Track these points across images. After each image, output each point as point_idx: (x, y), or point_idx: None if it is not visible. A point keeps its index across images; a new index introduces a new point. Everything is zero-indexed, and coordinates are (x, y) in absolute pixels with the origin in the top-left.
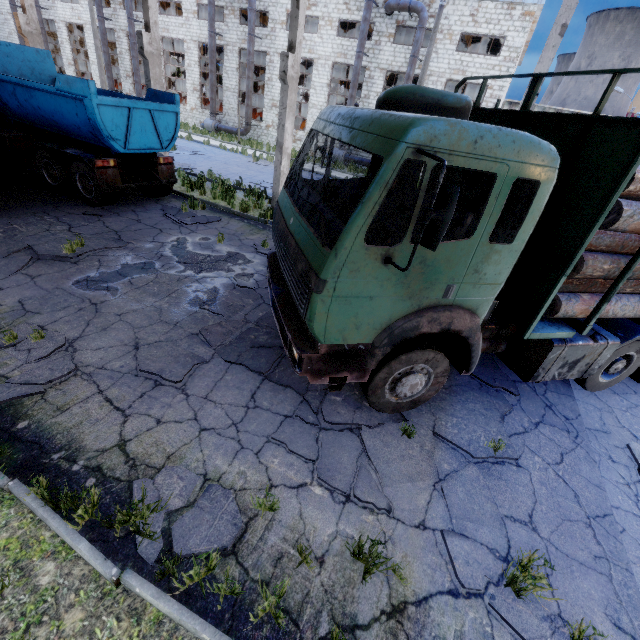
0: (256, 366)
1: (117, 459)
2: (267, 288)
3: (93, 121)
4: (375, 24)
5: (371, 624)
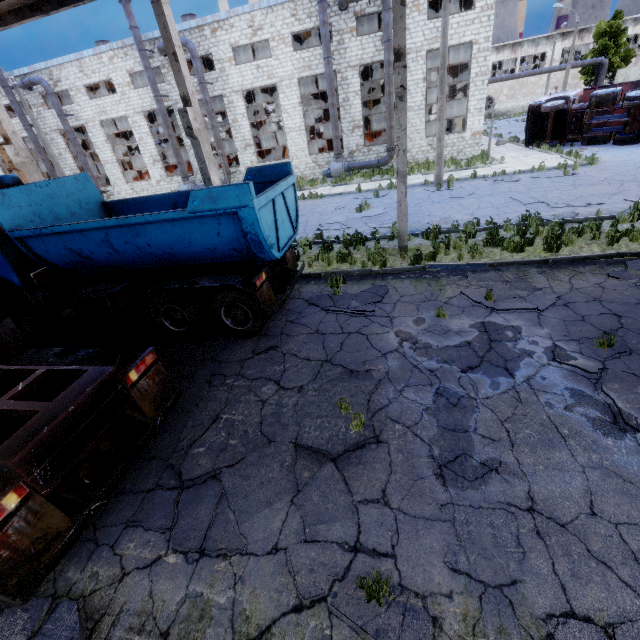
0: None
1: None
2: (611, 358)
3: (252, 234)
4: (332, 24)
5: None
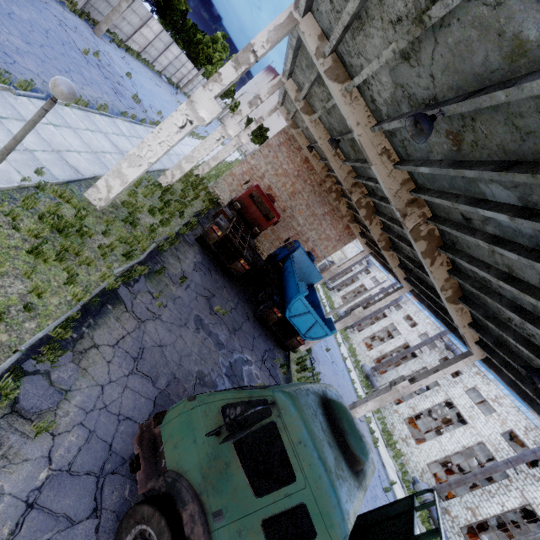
0: None
1: (87, 345)
2: None
3: (292, 299)
4: None
5: None
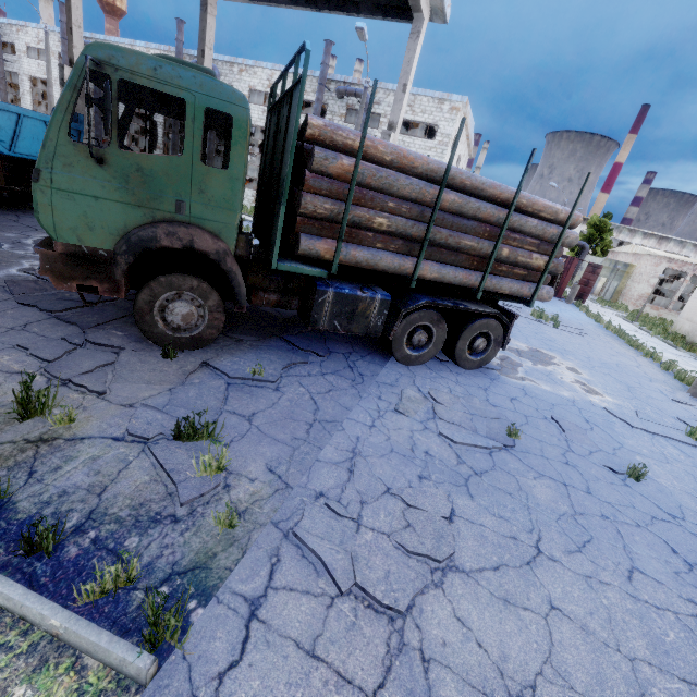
0: (48, 307)
1: None
2: None
3: None
4: (328, 105)
5: (4, 443)
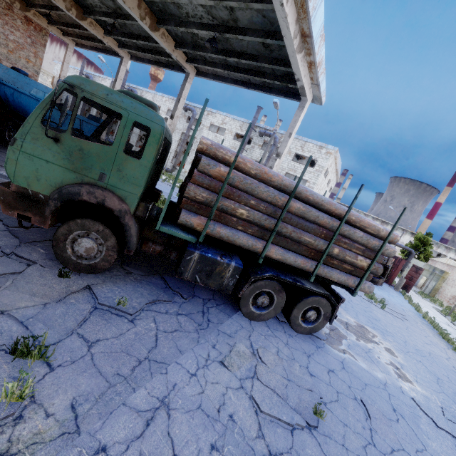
0: (9, 223)
1: None
2: None
3: None
4: (253, 139)
5: None
